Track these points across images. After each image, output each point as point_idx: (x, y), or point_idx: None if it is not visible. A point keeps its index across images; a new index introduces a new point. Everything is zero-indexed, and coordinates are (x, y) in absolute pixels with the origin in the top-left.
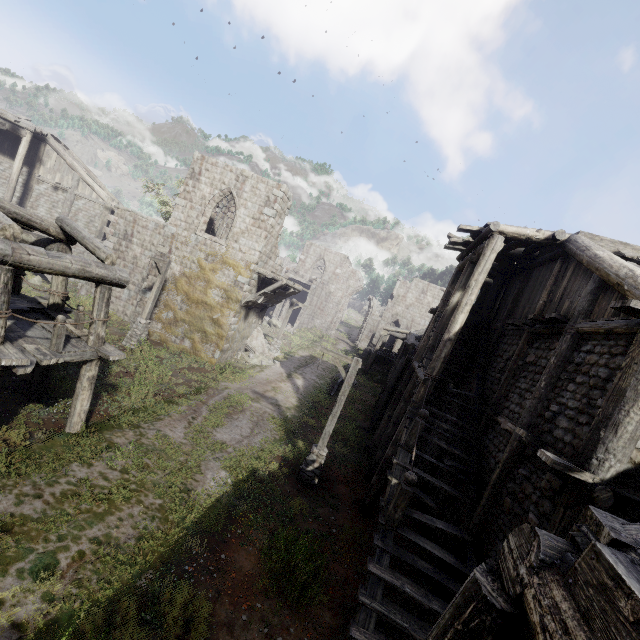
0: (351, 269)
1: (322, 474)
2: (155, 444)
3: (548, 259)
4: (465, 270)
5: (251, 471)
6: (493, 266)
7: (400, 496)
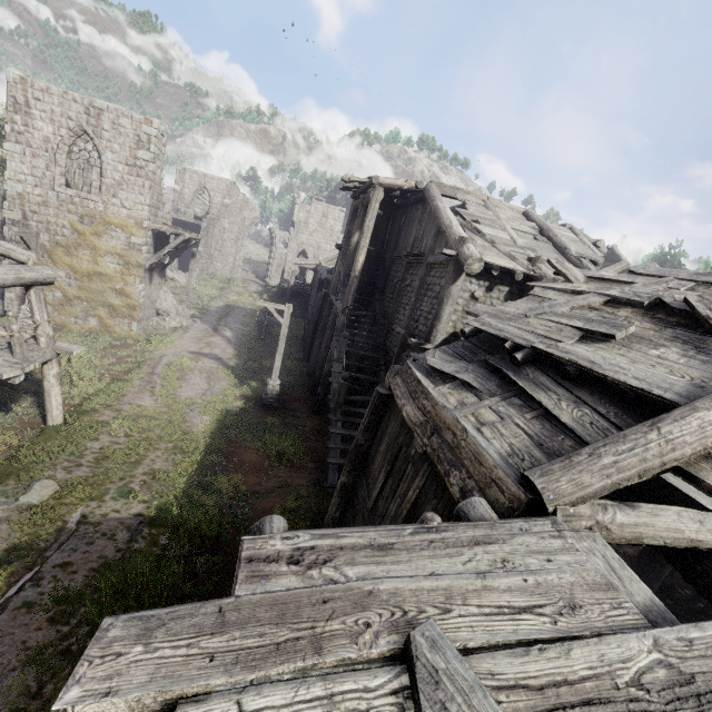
0: (242, 197)
1: (279, 399)
2: (137, 413)
3: (415, 201)
4: (359, 213)
5: (225, 411)
6: (381, 203)
7: (341, 388)
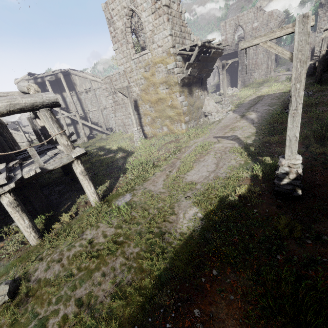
0: (266, 14)
1: (304, 181)
2: (141, 199)
3: None
4: None
5: (220, 200)
6: None
7: None
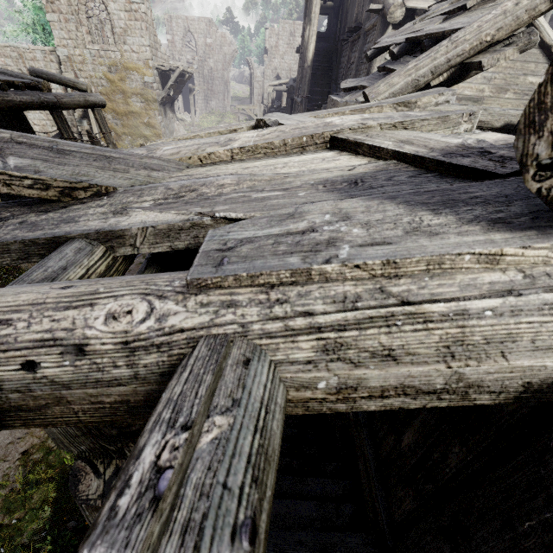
0: (220, 33)
1: None
2: None
3: None
4: (309, 4)
5: None
6: None
7: None
